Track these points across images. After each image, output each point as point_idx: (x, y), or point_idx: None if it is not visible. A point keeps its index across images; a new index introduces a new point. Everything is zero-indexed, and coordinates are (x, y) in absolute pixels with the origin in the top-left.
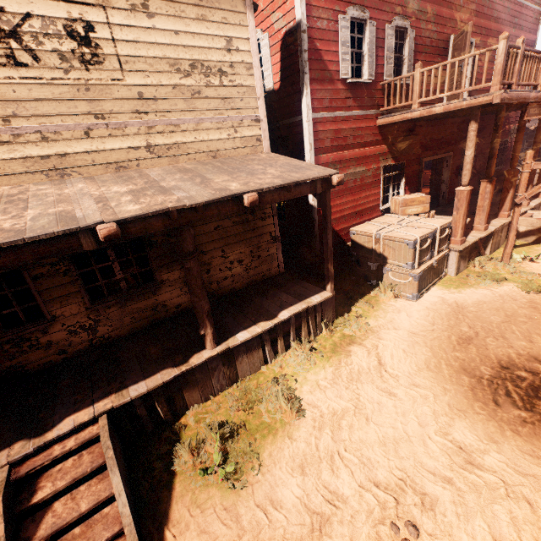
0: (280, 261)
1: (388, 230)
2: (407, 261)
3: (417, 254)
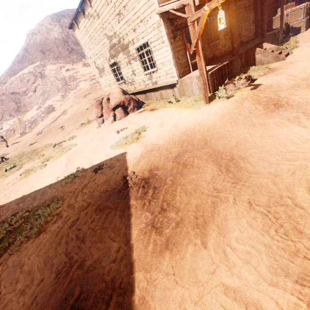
0: (254, 32)
1: (290, 9)
2: (301, 16)
3: (304, 11)
